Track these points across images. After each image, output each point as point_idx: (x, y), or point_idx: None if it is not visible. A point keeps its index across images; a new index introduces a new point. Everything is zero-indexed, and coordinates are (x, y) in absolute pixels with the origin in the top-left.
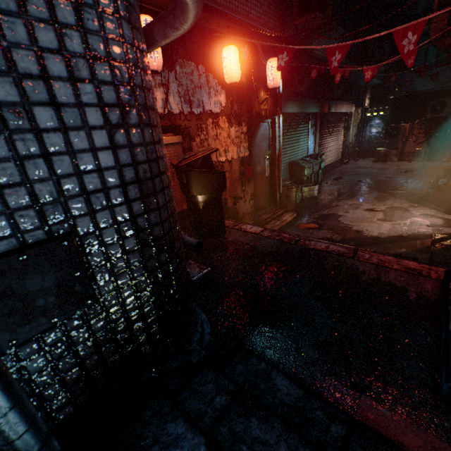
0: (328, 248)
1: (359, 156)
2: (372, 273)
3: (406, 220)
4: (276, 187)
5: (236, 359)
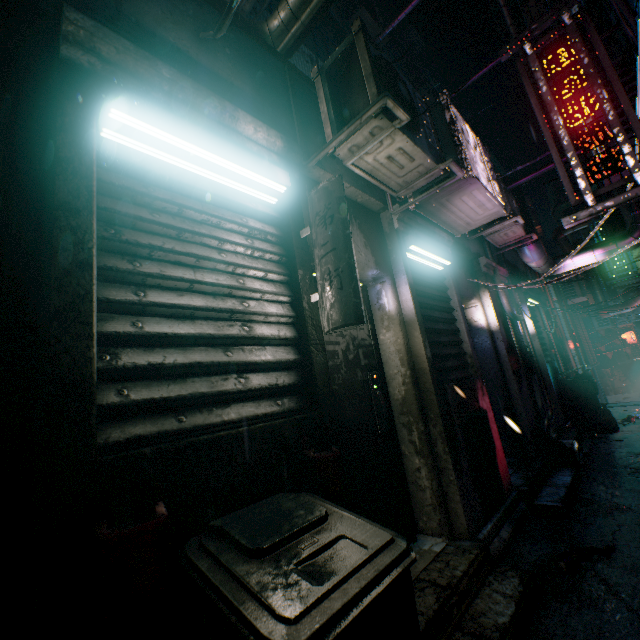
0: None
1: None
2: None
3: None
4: None
5: None
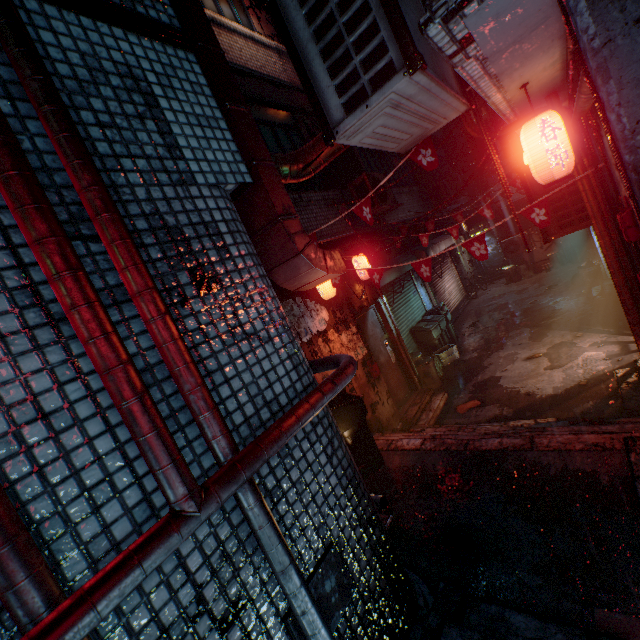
0: (502, 444)
1: (485, 283)
2: (557, 463)
3: (576, 359)
4: (409, 370)
5: (467, 610)
